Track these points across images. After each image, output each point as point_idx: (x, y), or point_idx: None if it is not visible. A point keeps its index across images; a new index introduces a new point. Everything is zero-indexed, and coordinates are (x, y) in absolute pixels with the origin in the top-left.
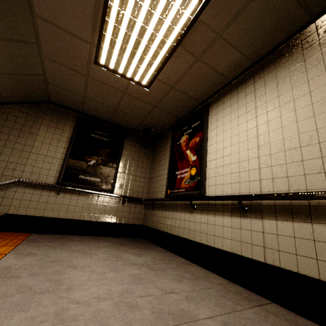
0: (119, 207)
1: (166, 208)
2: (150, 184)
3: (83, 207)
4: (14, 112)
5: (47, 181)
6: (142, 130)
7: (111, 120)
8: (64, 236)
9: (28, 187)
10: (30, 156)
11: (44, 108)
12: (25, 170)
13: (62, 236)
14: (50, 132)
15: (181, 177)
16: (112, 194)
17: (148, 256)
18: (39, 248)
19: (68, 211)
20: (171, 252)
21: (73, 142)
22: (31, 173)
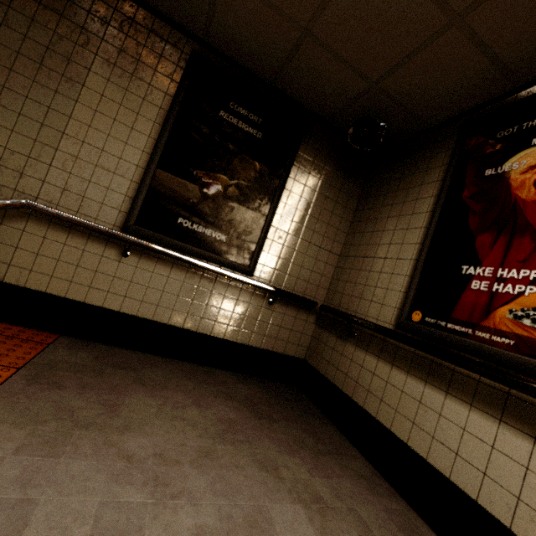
0: (261, 311)
1: (399, 359)
2: (341, 271)
3: (179, 296)
4: (24, 2)
5: (101, 217)
6: (359, 119)
7: (276, 80)
8: (129, 358)
9: (55, 226)
10: (63, 142)
11: (105, 8)
12: (48, 180)
13: (125, 355)
14: (118, 84)
15: (492, 289)
16: (249, 279)
17: (351, 531)
18: (31, 435)
19: (143, 300)
20: (396, 490)
21: (173, 126)
22: (64, 190)
